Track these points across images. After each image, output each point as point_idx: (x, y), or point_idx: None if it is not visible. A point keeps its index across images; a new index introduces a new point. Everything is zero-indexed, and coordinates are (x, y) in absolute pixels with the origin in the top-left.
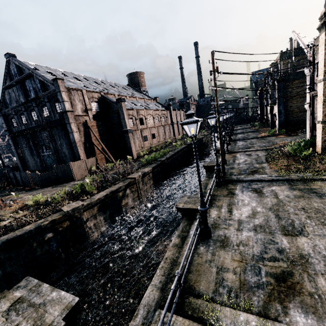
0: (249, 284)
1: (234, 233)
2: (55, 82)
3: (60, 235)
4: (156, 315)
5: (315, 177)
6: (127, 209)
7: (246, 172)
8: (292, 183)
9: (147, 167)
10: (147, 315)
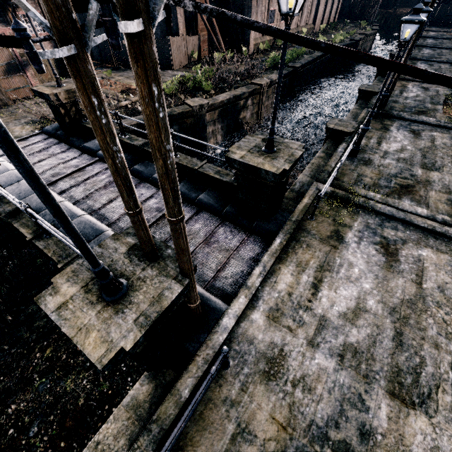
0: (380, 185)
1: (377, 158)
2: None
3: (184, 131)
4: (314, 183)
5: None
6: (243, 125)
7: (411, 111)
8: None
9: (274, 74)
10: (303, 186)
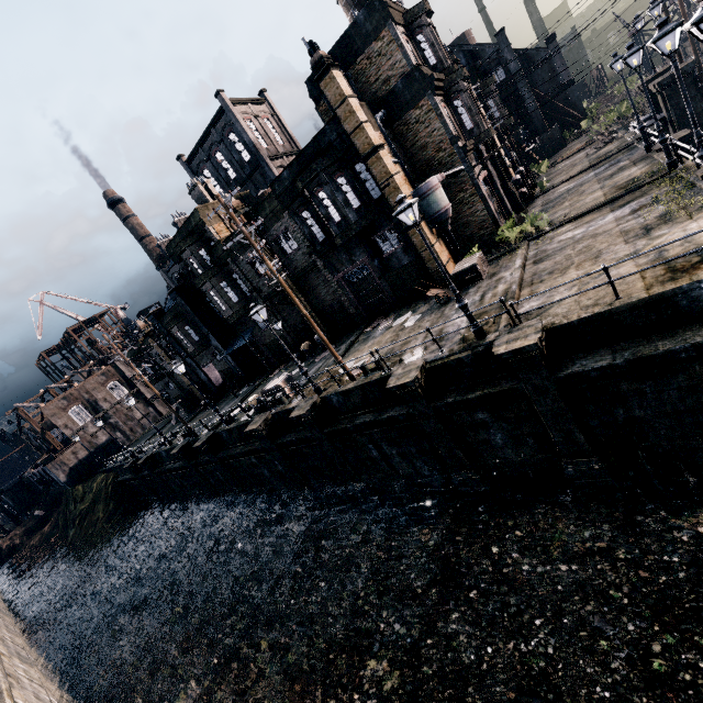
0: None
1: None
2: (499, 36)
3: None
4: None
5: None
6: None
7: None
8: None
9: None
10: None
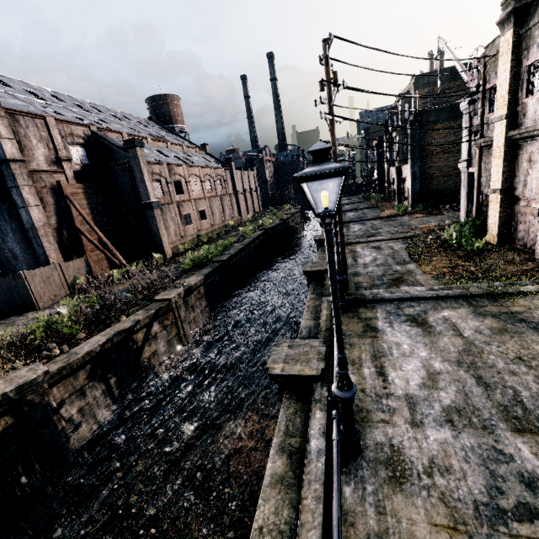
0: None
1: (407, 434)
2: None
3: None
4: None
5: (510, 289)
6: (156, 364)
7: (385, 282)
8: (473, 301)
9: (194, 276)
10: None
